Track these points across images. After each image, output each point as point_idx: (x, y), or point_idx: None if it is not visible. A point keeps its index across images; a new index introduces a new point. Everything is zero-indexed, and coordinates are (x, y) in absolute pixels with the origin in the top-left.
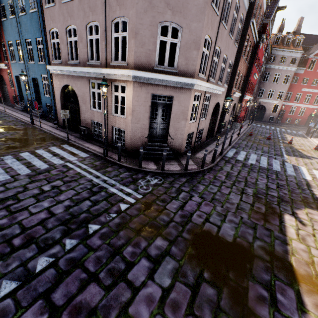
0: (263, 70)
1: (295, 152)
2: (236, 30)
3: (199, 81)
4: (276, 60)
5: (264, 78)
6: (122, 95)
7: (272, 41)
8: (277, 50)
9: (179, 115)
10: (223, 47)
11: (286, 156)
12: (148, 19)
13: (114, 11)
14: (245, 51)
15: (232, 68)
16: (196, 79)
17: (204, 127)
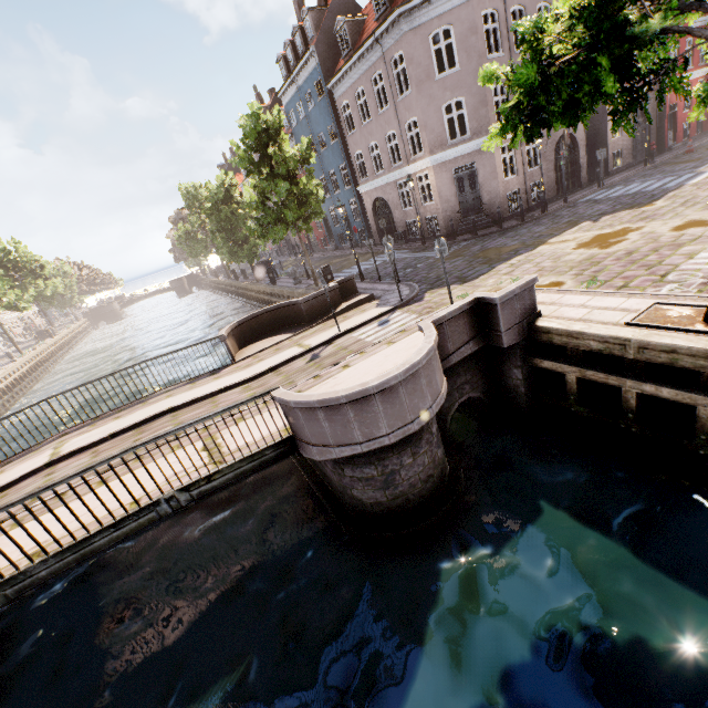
0: None
1: None
2: None
3: None
4: None
5: None
6: (426, 183)
7: None
8: None
9: (487, 177)
10: None
11: None
12: (432, 110)
13: (404, 117)
14: None
15: None
16: None
17: (544, 178)
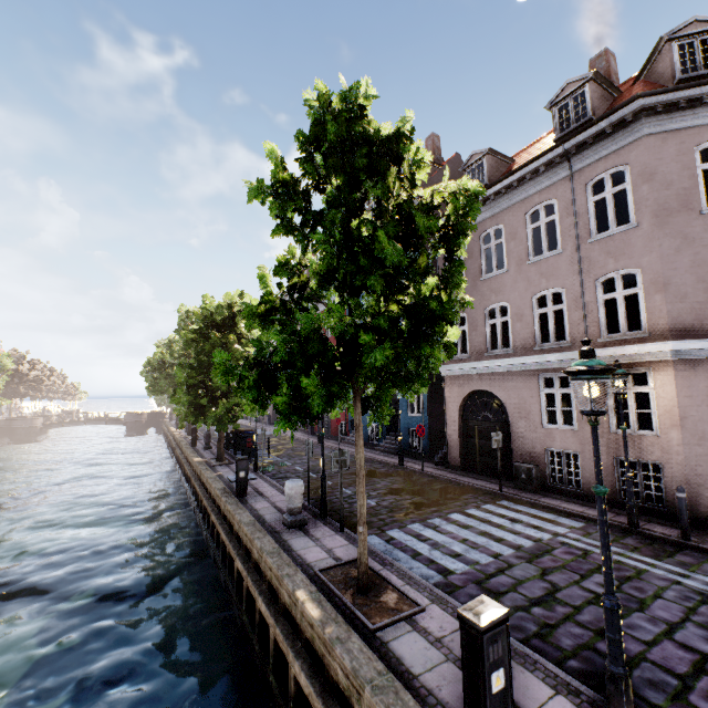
0: None
1: None
2: None
3: None
4: None
5: None
6: (638, 389)
7: None
8: None
9: None
10: None
11: None
12: (684, 259)
13: (599, 266)
14: None
15: None
16: None
17: None
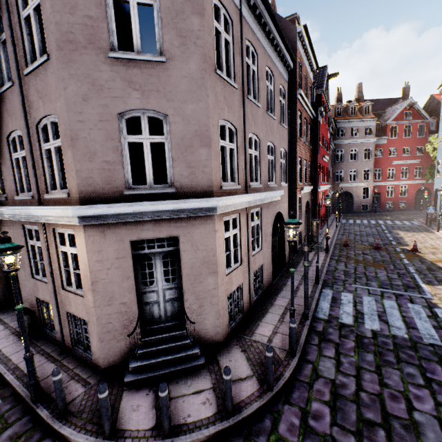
0: (333, 148)
1: (436, 272)
2: (277, 106)
3: (226, 198)
4: (345, 133)
5: (337, 156)
6: (72, 250)
7: (332, 114)
8: (343, 122)
9: (198, 268)
10: (263, 133)
11: (426, 286)
12: (94, 110)
13: (36, 108)
14: (301, 131)
15: (287, 158)
16: (219, 195)
17: (264, 262)
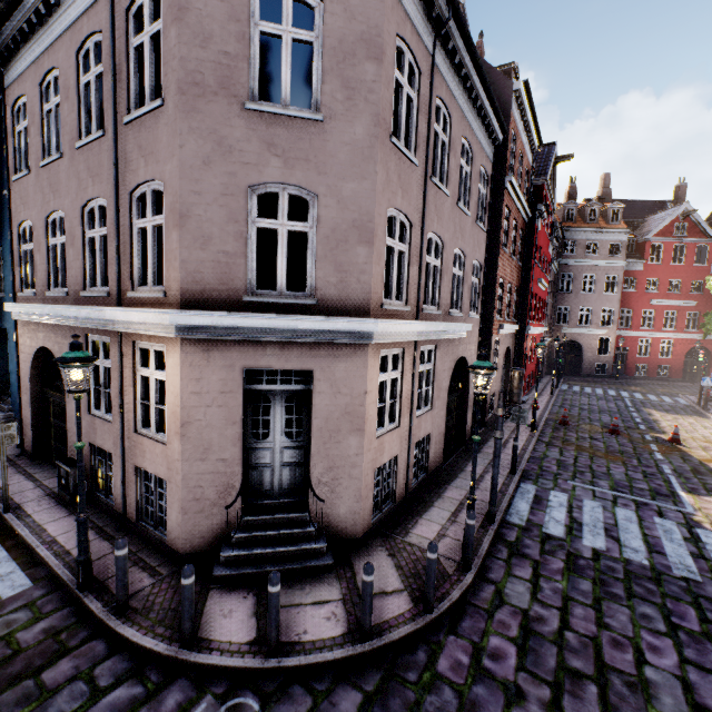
0: (556, 270)
1: (706, 476)
2: (474, 196)
3: (387, 321)
4: (577, 249)
5: (561, 284)
6: (158, 375)
7: (559, 217)
8: (575, 231)
9: (337, 421)
10: (449, 234)
11: (687, 496)
12: (216, 179)
13: (134, 169)
14: (508, 238)
15: (483, 276)
16: (378, 316)
17: (433, 430)
